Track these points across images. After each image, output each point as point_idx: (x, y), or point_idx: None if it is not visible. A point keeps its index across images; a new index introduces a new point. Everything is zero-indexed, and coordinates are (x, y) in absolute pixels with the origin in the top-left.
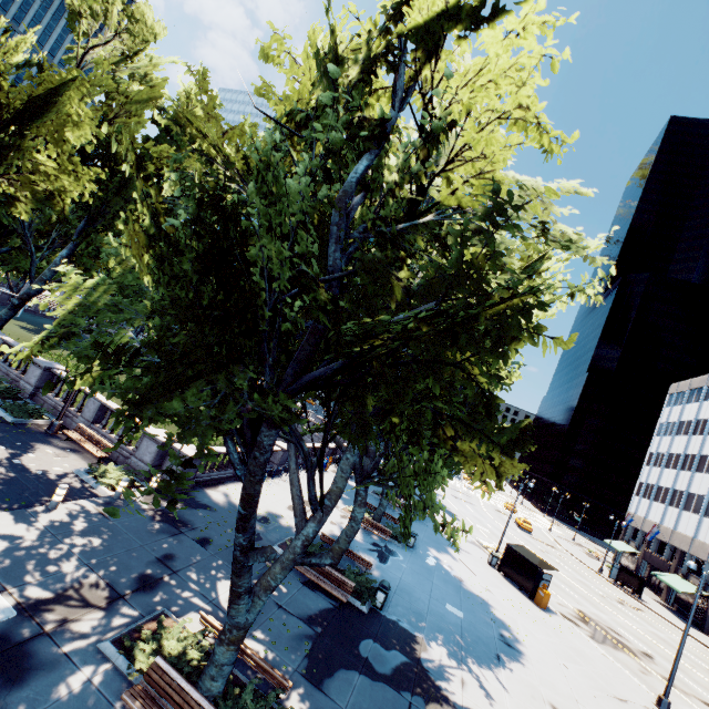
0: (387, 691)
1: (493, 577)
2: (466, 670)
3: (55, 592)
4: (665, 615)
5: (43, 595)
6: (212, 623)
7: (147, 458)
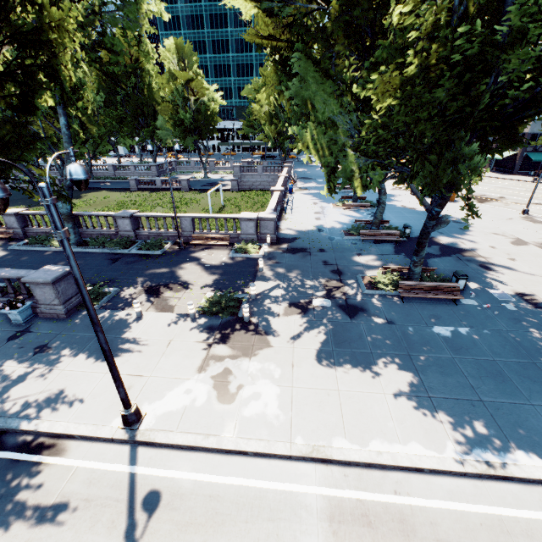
0: (447, 258)
1: None
2: (458, 239)
3: (324, 290)
4: (493, 176)
5: (323, 292)
6: (391, 267)
7: (251, 231)
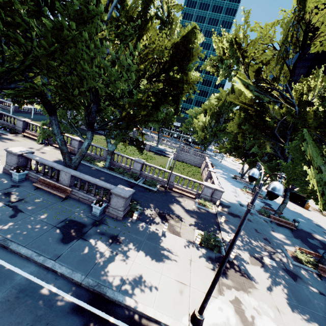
0: None
1: (288, 203)
2: None
3: (265, 251)
4: None
5: (266, 253)
6: (306, 250)
7: (208, 194)
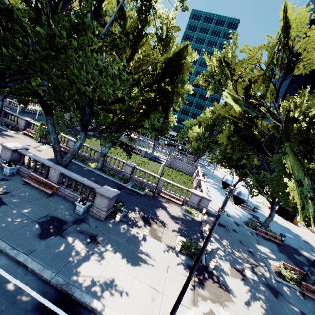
0: None
1: (277, 217)
2: (314, 257)
3: (248, 264)
4: None
5: (249, 266)
6: (290, 266)
7: (195, 202)
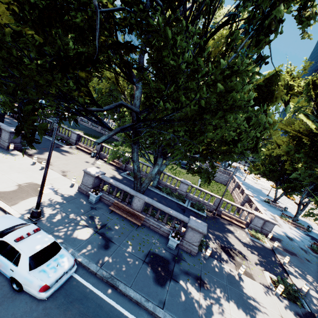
0: None
1: None
2: None
3: None
4: None
5: None
6: None
7: (259, 225)
